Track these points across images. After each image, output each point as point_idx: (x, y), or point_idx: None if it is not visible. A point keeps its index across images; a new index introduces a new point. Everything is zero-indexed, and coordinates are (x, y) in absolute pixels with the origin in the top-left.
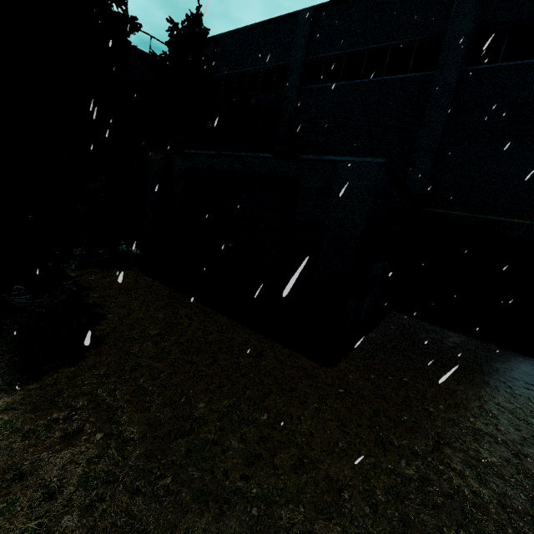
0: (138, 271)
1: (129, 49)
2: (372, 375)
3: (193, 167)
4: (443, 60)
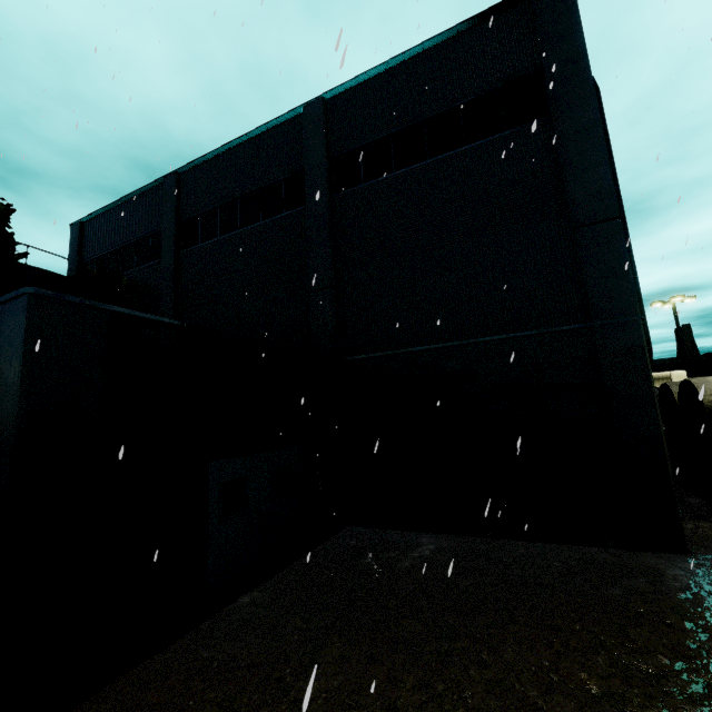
0: None
1: None
2: None
3: None
4: (309, 192)
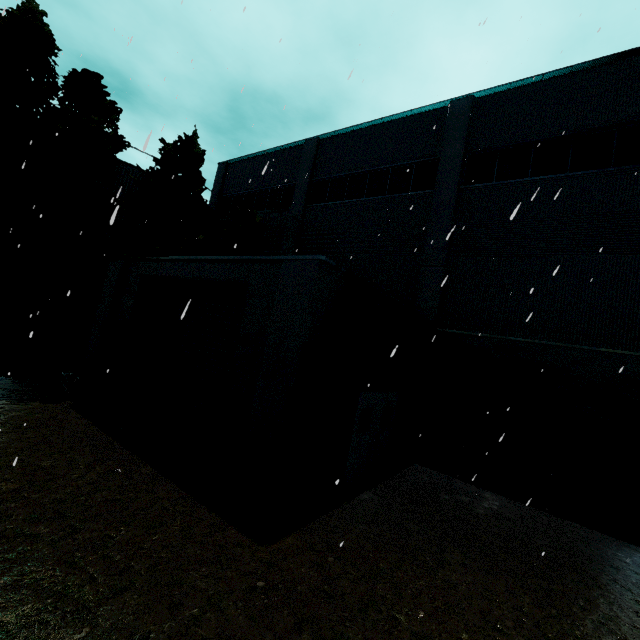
0: (68, 405)
1: (131, 169)
2: (329, 558)
3: (149, 275)
4: (440, 179)
